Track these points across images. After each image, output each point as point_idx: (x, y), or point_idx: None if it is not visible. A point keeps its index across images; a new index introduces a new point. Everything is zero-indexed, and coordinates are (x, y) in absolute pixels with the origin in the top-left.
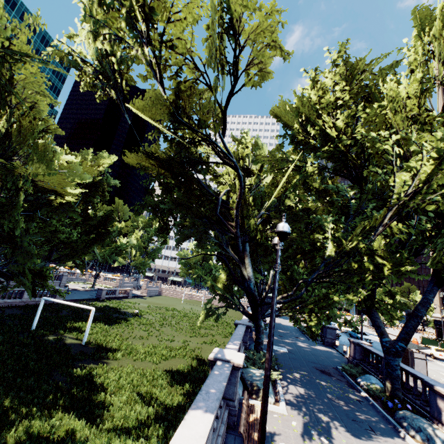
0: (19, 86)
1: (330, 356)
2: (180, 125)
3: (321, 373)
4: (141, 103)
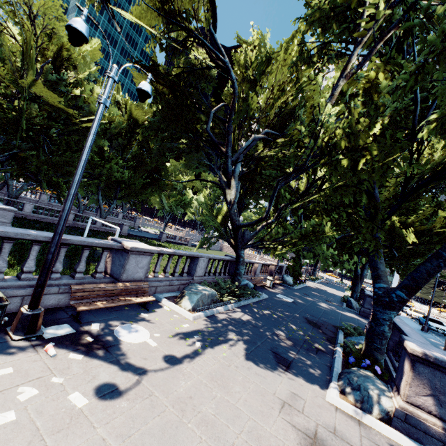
0: (40, 13)
1: (350, 321)
2: (172, 28)
3: (306, 322)
4: (137, 10)
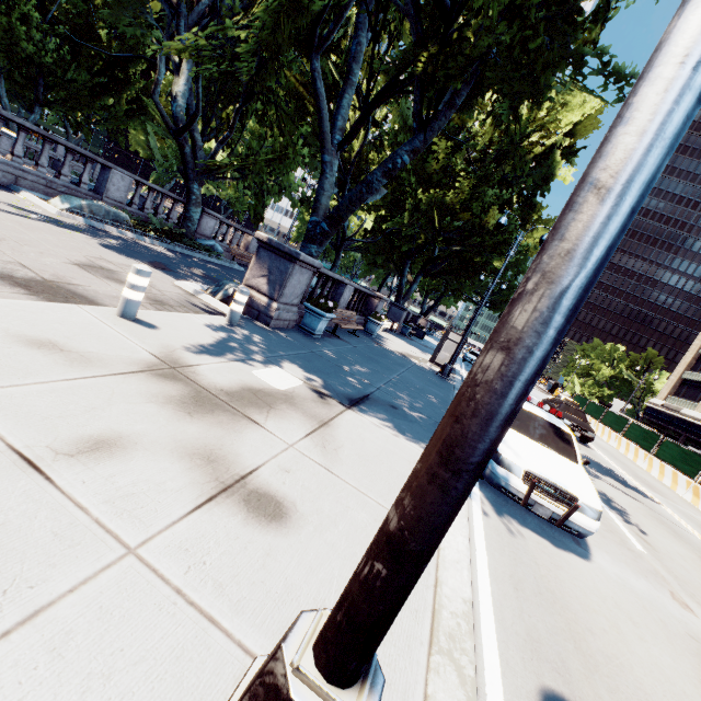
0: None
1: None
2: None
3: None
4: None
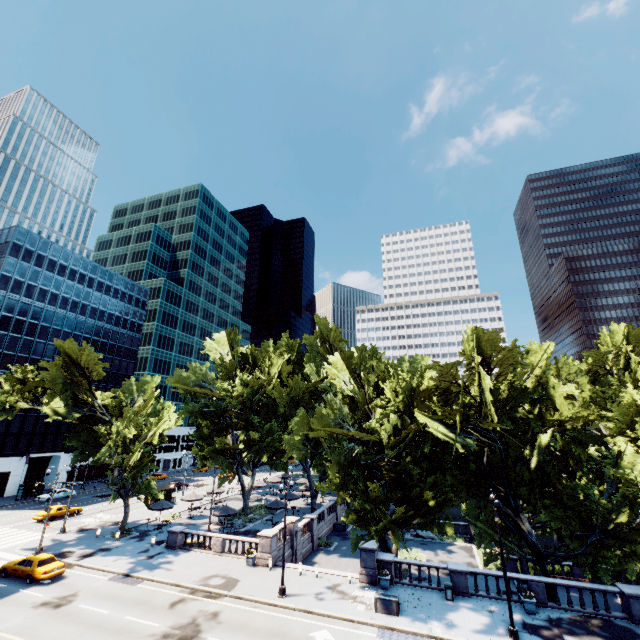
0: None
1: None
2: None
3: None
4: None
